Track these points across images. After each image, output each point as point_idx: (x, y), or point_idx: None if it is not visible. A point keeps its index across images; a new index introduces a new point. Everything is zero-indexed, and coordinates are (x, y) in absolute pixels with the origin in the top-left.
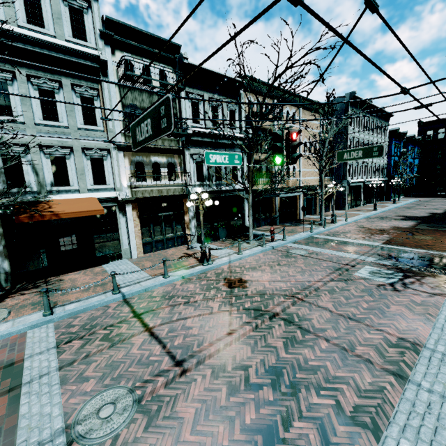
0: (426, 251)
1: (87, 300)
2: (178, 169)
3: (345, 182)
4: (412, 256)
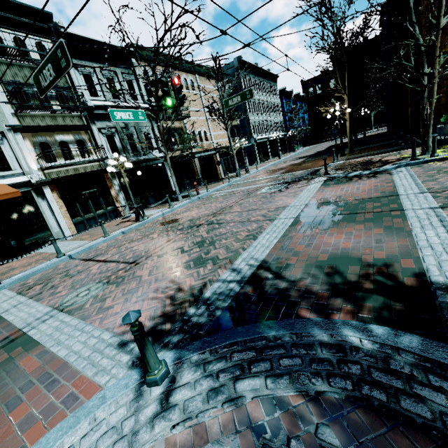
0: (305, 170)
1: (33, 268)
2: (89, 146)
3: (253, 140)
4: (297, 174)
